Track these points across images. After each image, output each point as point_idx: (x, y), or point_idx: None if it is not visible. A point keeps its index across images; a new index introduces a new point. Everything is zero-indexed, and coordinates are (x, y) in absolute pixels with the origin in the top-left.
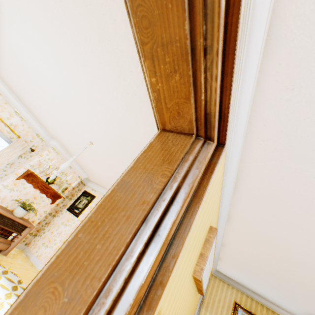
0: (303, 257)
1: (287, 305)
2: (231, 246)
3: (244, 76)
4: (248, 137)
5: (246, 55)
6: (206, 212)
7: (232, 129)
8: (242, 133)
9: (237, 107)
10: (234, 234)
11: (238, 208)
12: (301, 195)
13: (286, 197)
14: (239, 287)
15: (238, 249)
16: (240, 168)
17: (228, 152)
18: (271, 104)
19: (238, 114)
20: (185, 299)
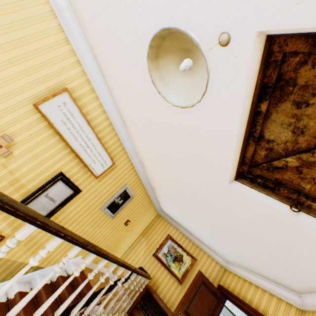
0: (165, 148)
1: (205, 238)
2: (146, 164)
3: None
4: (72, 3)
5: None
6: (31, 50)
7: None
8: None
9: None
10: (137, 143)
11: (118, 101)
12: (118, 59)
13: (117, 67)
14: (176, 225)
15: (149, 166)
16: (90, 44)
17: (56, 13)
18: None
19: None
20: (30, 124)
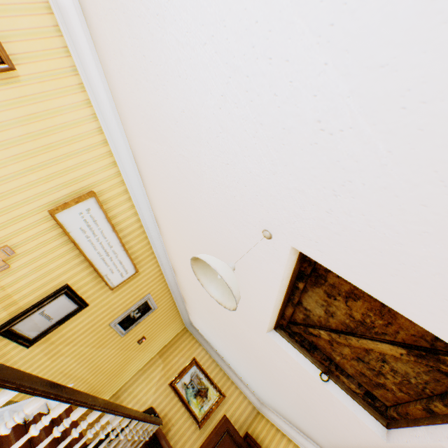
0: None
1: (239, 370)
2: (179, 273)
3: (74, 39)
4: (120, 109)
5: (65, 21)
6: (60, 155)
7: (87, 89)
8: (109, 101)
9: (80, 67)
10: (171, 249)
11: (155, 206)
12: (163, 179)
13: (161, 183)
14: (206, 346)
15: (183, 276)
16: (132, 147)
17: (98, 116)
18: (111, 74)
19: (89, 76)
20: (40, 232)
